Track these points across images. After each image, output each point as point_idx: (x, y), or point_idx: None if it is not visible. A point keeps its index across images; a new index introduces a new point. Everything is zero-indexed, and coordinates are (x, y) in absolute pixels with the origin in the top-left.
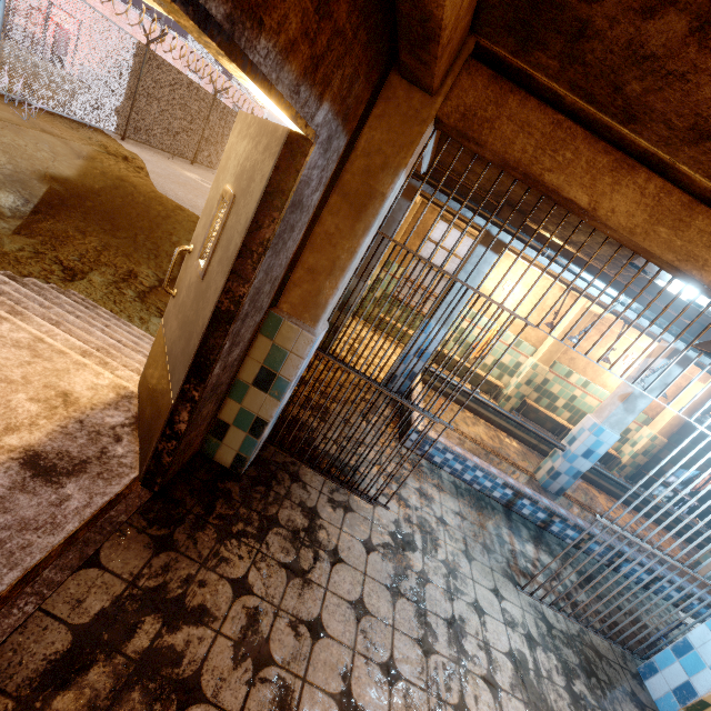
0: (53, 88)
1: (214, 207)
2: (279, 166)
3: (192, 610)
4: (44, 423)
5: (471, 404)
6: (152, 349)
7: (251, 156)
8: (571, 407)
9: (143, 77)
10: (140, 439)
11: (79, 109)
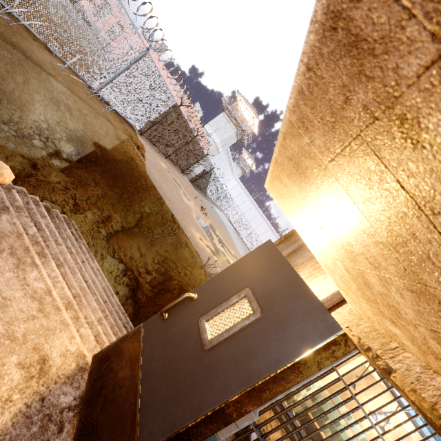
0: (124, 102)
1: (231, 291)
2: (325, 347)
3: None
4: (17, 399)
5: (277, 407)
6: (123, 340)
7: (286, 298)
8: (335, 430)
9: (169, 116)
10: (78, 435)
11: (130, 115)
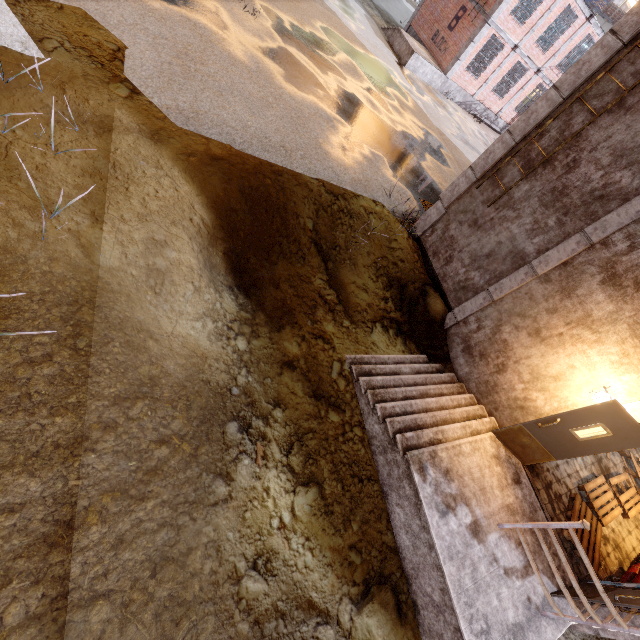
0: None
1: (589, 422)
2: None
3: (550, 483)
4: (504, 470)
5: None
6: (512, 430)
7: (628, 431)
8: None
9: None
10: (515, 454)
11: None
